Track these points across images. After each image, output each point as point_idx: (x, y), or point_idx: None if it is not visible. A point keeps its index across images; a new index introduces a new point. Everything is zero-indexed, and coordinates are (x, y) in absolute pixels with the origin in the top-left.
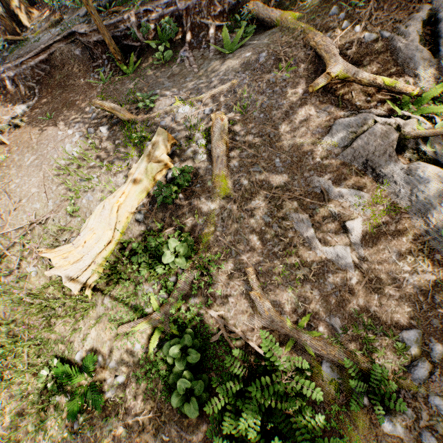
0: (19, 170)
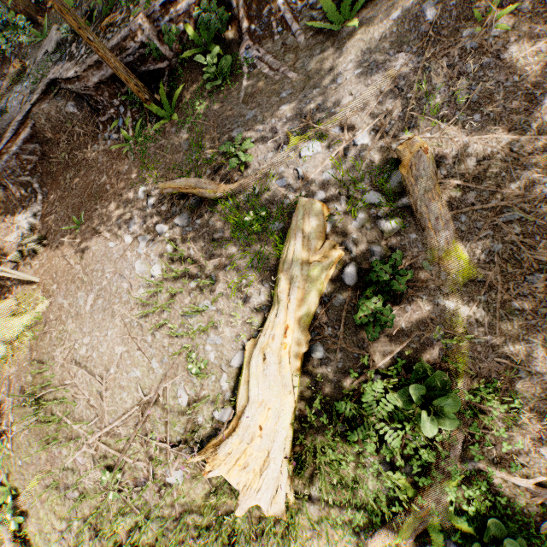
0: (79, 322)
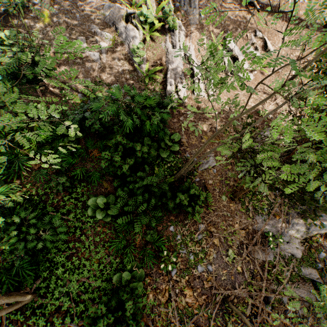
0: None
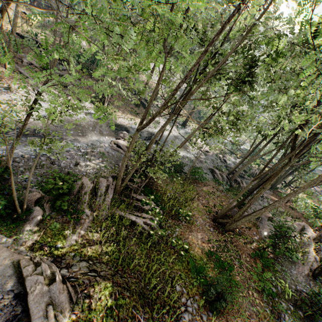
0: None
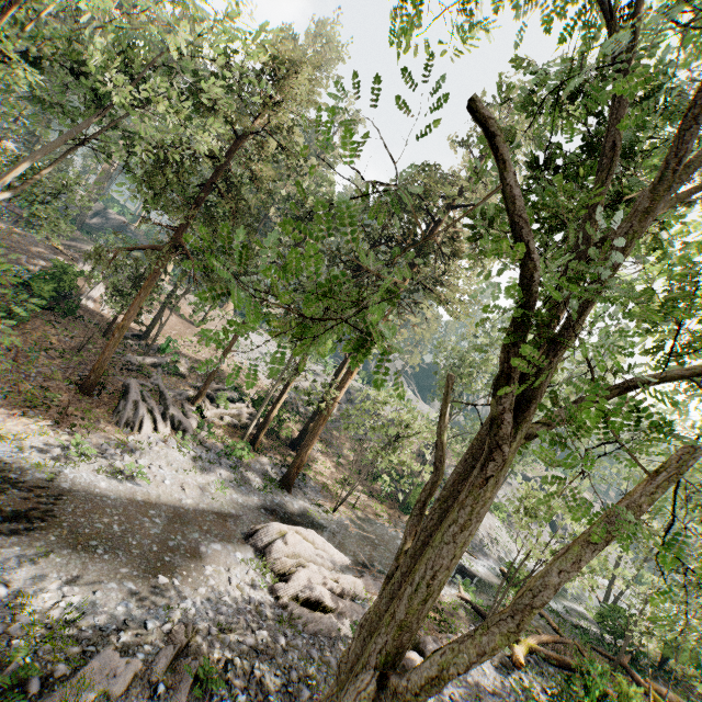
0: None
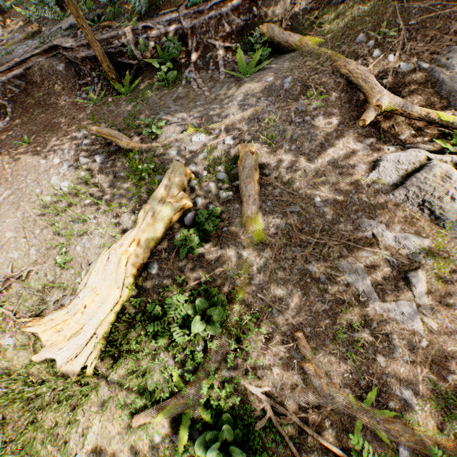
0: None
